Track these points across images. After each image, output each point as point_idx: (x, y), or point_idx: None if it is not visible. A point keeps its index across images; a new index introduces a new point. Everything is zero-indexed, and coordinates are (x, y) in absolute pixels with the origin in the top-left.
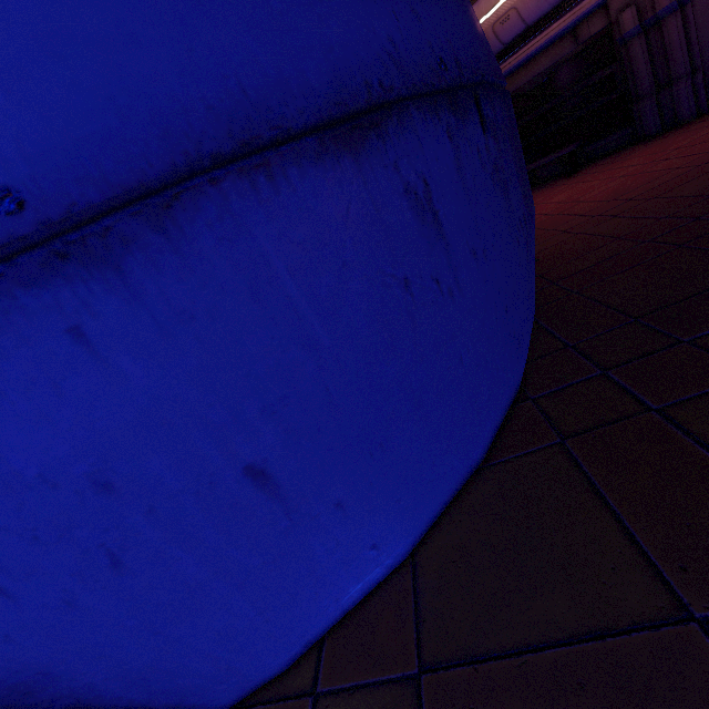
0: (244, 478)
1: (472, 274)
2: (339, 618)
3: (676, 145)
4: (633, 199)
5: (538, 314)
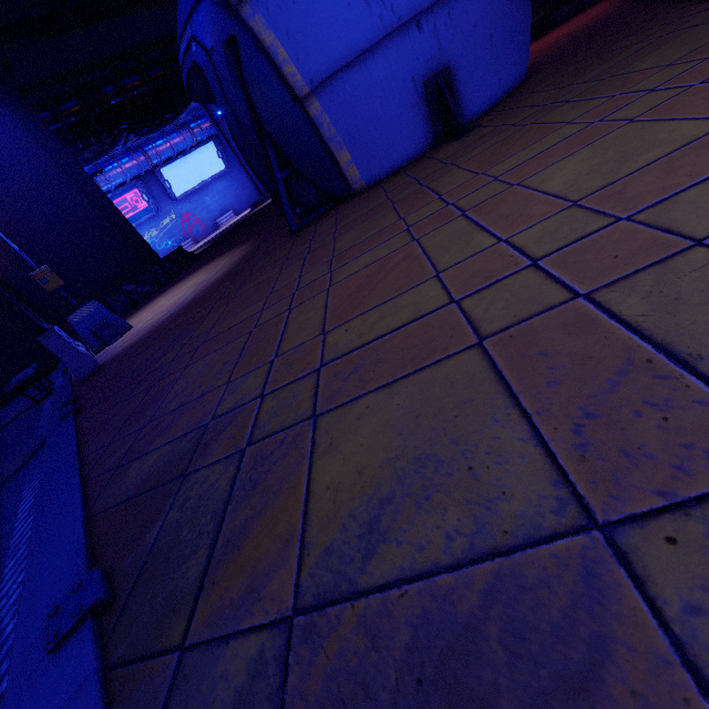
0: (489, 36)
1: (522, 9)
2: (487, 110)
3: (600, 6)
4: (571, 31)
5: (529, 69)
